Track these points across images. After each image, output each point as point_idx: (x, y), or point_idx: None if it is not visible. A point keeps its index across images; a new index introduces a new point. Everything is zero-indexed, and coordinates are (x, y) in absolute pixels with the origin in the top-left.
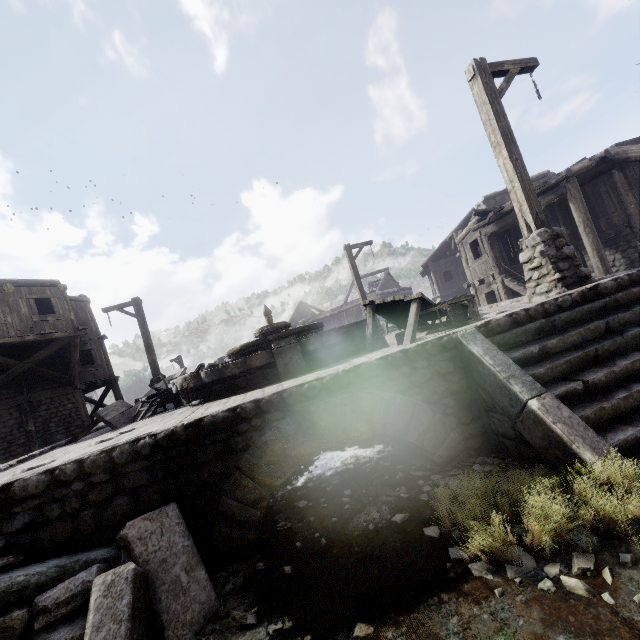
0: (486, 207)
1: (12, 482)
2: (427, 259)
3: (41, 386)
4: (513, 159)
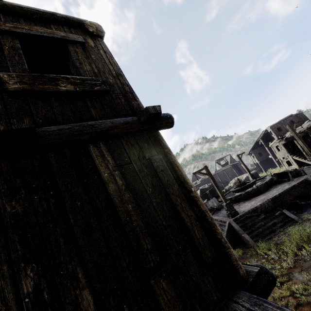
0: (271, 129)
1: (256, 206)
2: (250, 149)
3: None
4: (302, 142)
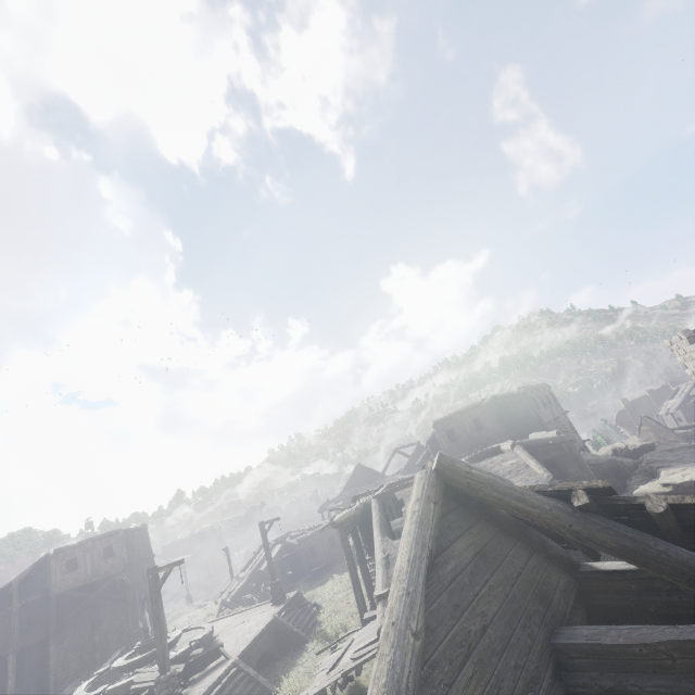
0: (435, 431)
1: None
2: (421, 458)
3: (107, 604)
4: (156, 629)
